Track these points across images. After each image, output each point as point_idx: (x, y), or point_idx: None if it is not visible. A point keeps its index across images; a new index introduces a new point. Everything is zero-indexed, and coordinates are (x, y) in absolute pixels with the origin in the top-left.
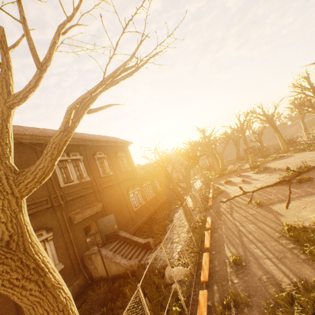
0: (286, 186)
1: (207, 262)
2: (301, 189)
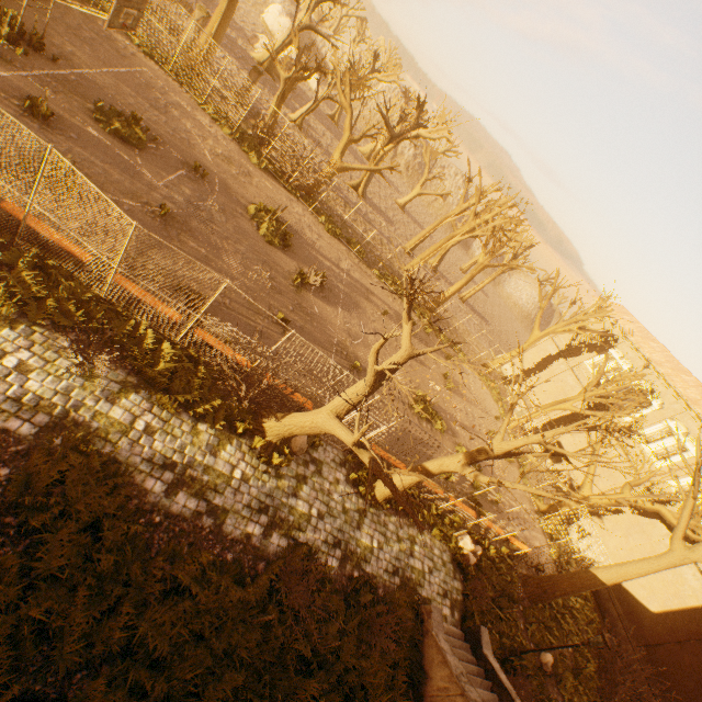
0: (314, 294)
1: (461, 503)
2: (341, 312)
